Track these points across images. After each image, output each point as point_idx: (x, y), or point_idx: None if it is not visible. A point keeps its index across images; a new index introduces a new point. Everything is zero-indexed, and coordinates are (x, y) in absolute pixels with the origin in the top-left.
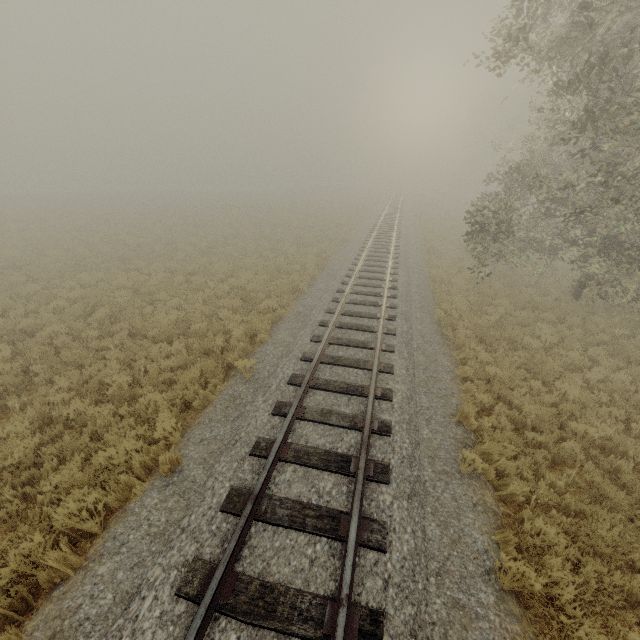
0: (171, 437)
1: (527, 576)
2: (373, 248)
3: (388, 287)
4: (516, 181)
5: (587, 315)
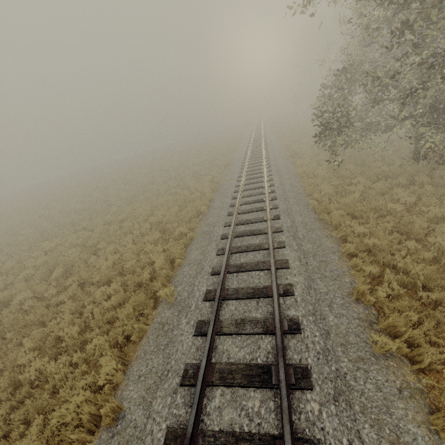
0: (114, 378)
1: None
2: (250, 164)
3: (268, 192)
4: (345, 83)
5: (430, 171)
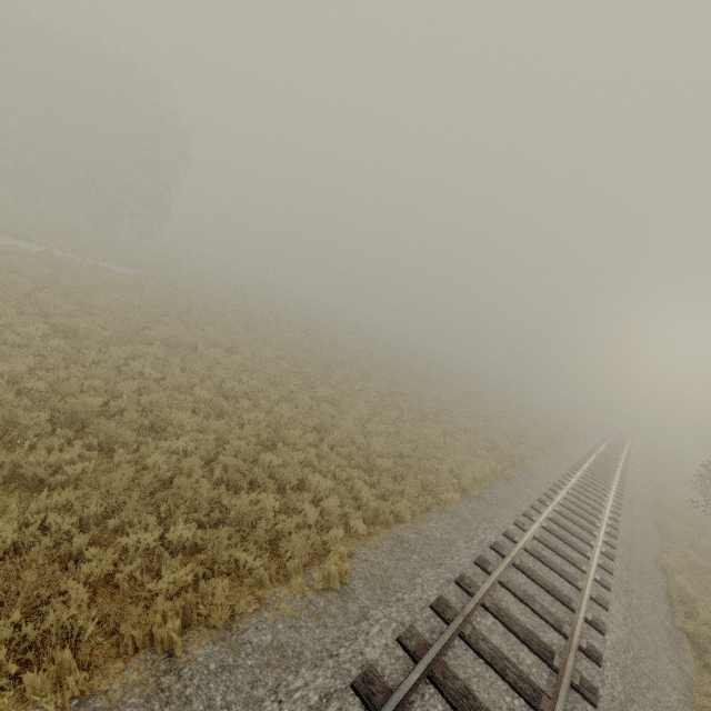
0: (497, 471)
1: (686, 586)
2: (601, 456)
3: (616, 482)
4: None
5: None
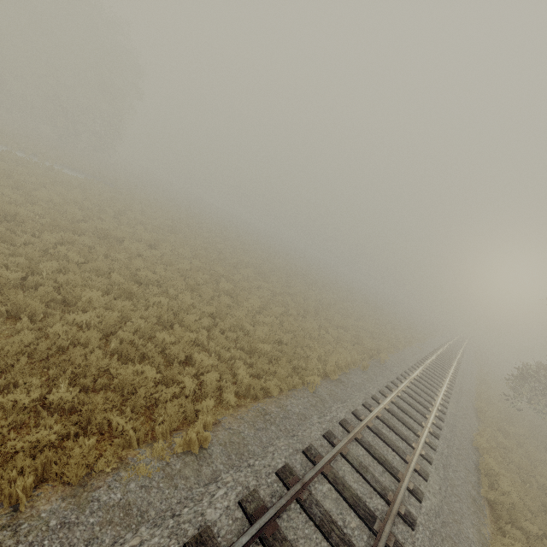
0: (357, 361)
1: (492, 463)
2: (441, 355)
3: (450, 377)
4: None
5: None
